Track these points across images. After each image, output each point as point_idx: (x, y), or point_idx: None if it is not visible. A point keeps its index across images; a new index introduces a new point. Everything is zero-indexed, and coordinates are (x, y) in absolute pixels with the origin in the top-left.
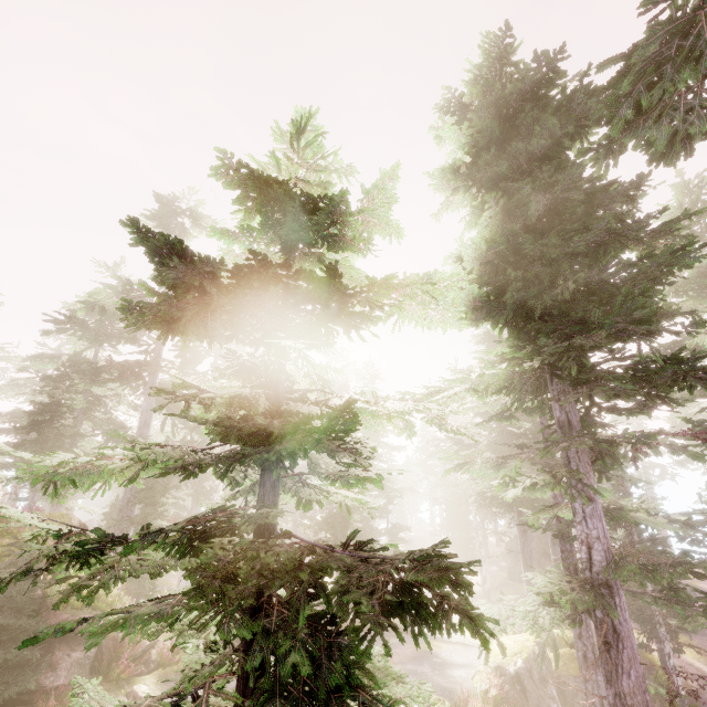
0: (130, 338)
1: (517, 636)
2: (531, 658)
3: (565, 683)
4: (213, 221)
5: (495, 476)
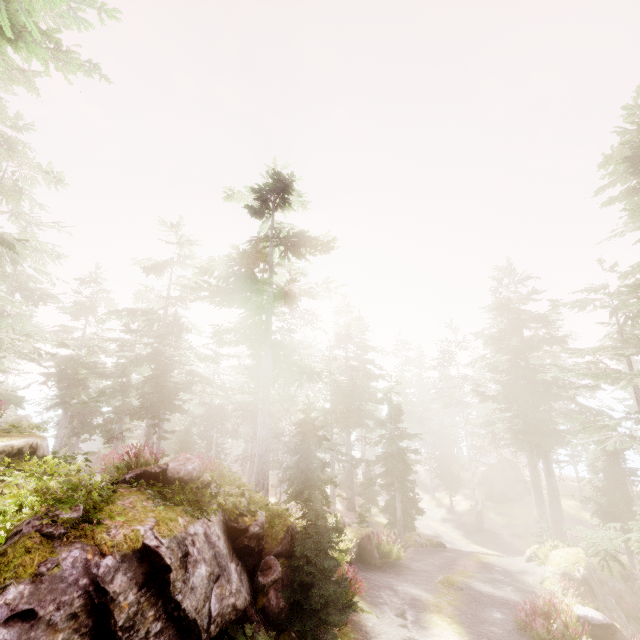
0: (244, 303)
1: (568, 550)
2: (589, 566)
3: (606, 583)
4: (298, 194)
5: (596, 433)
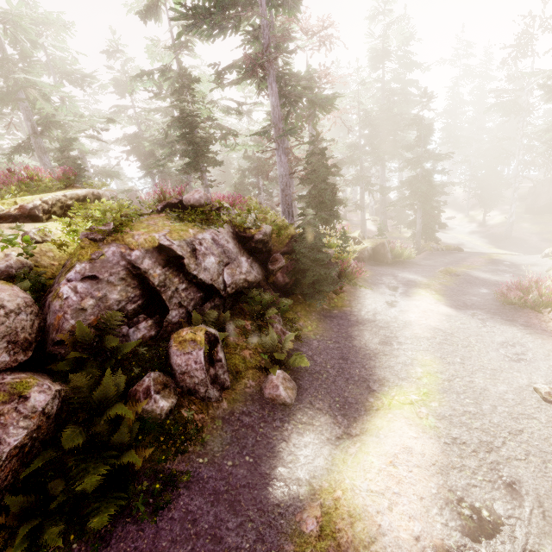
0: (236, 26)
1: None
2: None
3: None
4: None
5: None
